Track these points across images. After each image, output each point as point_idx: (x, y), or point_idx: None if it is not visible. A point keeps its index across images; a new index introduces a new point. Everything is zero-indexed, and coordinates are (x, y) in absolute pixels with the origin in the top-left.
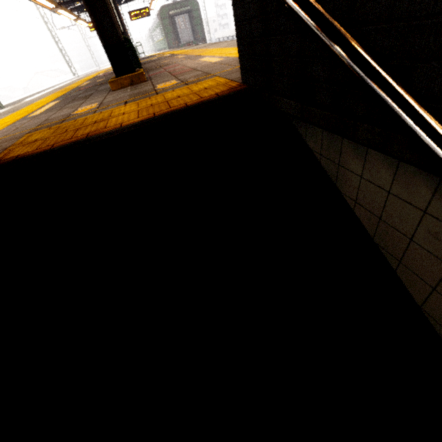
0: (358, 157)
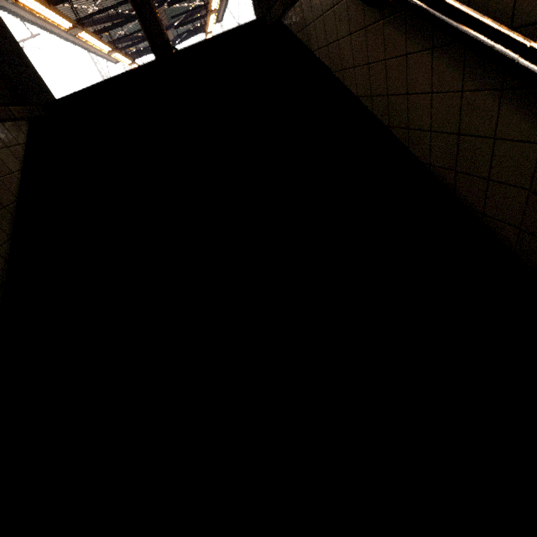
0: (308, 5)
